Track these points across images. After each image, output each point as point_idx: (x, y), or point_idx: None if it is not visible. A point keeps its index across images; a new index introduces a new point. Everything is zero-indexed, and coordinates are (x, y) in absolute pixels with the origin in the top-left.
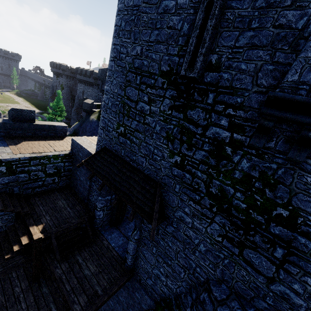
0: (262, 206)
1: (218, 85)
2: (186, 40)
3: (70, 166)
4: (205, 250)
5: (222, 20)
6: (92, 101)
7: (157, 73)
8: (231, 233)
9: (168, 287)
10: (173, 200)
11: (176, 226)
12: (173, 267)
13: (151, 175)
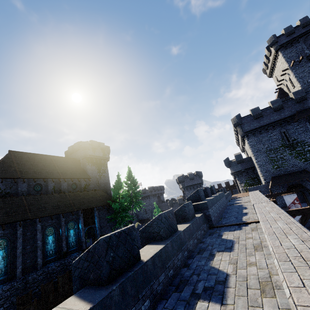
0: None
1: (298, 142)
2: (282, 138)
3: None
4: None
5: (288, 133)
6: (181, 197)
7: (278, 147)
8: None
9: None
10: None
11: None
12: None
13: (299, 169)
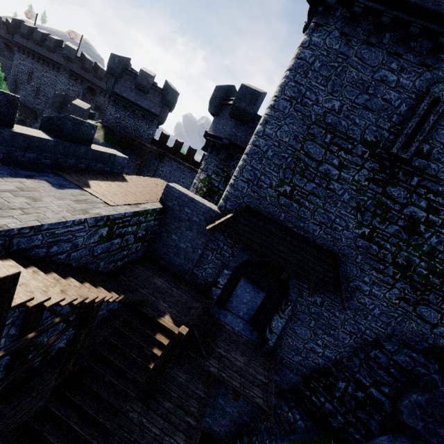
0: (440, 272)
1: (425, 172)
2: (401, 120)
3: (157, 226)
4: (380, 313)
5: (441, 118)
6: (88, 106)
7: (358, 140)
8: (409, 295)
9: (325, 357)
10: (351, 271)
11: (349, 295)
12: (337, 336)
13: (326, 245)
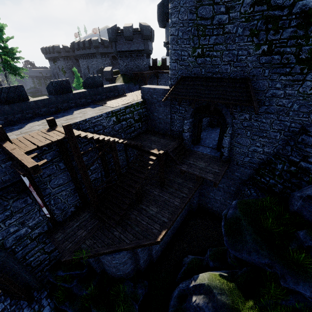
0: None
1: None
2: None
3: (145, 112)
4: (299, 107)
5: None
6: (111, 68)
7: None
8: None
9: (266, 153)
10: (263, 85)
11: (268, 104)
12: (269, 136)
13: (238, 75)
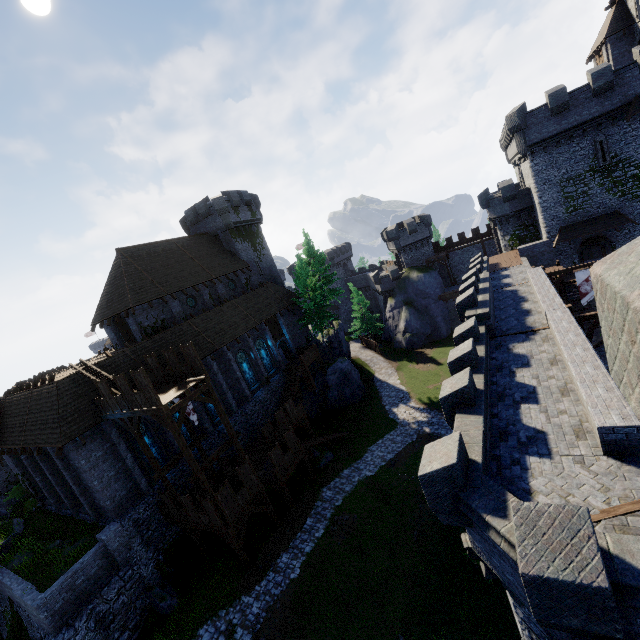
0: None
1: (621, 160)
2: (594, 155)
3: None
4: None
5: (608, 143)
6: (395, 266)
7: (584, 173)
8: None
9: None
10: (628, 211)
11: (638, 219)
12: None
13: (608, 212)
